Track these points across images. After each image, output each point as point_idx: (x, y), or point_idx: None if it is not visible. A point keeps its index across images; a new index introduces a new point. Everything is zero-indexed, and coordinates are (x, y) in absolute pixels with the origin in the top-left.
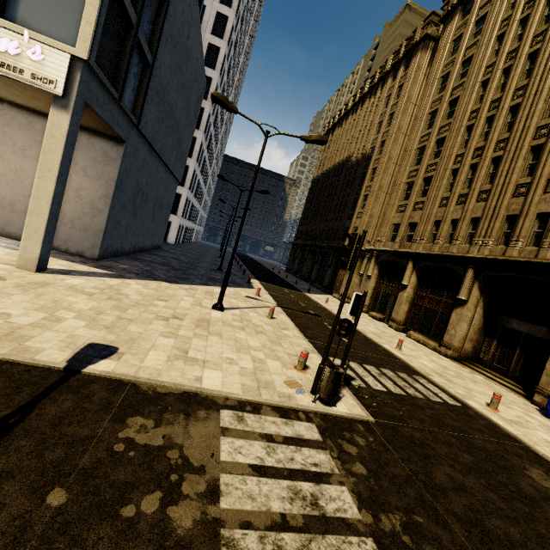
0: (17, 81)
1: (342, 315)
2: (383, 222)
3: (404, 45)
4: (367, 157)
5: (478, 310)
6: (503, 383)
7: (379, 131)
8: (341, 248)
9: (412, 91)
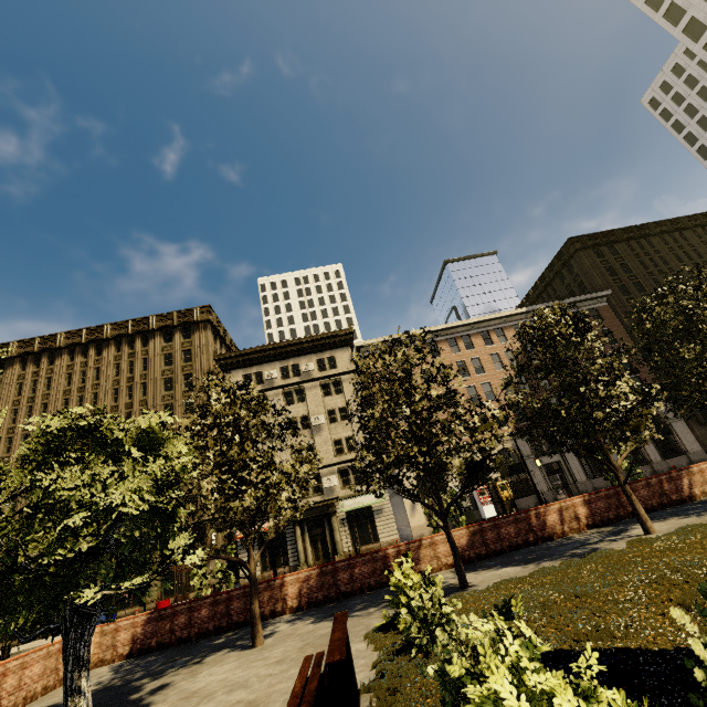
0: None
1: None
2: None
3: None
4: None
5: None
6: None
7: None
8: None
9: None
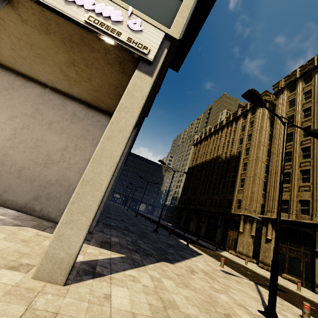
0: (110, 41)
1: (283, 284)
2: (269, 197)
3: (248, 104)
4: (235, 156)
5: None
6: None
7: (241, 143)
8: (228, 214)
9: (263, 124)
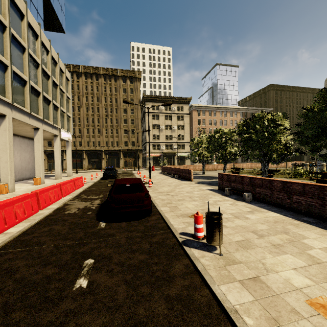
0: (69, 141)
1: None
2: None
3: None
4: None
5: (87, 159)
6: (97, 170)
7: None
8: None
9: None
